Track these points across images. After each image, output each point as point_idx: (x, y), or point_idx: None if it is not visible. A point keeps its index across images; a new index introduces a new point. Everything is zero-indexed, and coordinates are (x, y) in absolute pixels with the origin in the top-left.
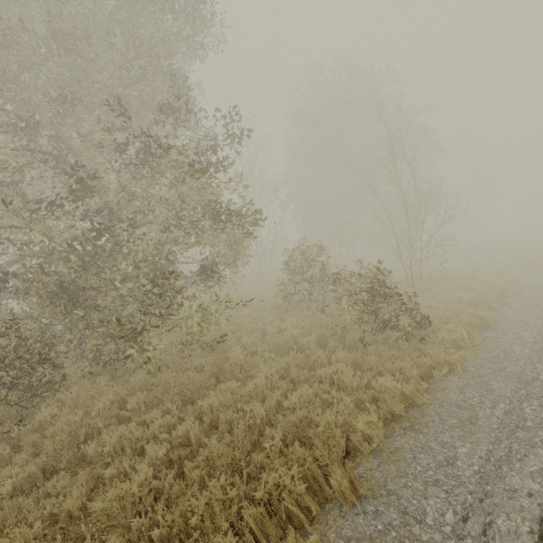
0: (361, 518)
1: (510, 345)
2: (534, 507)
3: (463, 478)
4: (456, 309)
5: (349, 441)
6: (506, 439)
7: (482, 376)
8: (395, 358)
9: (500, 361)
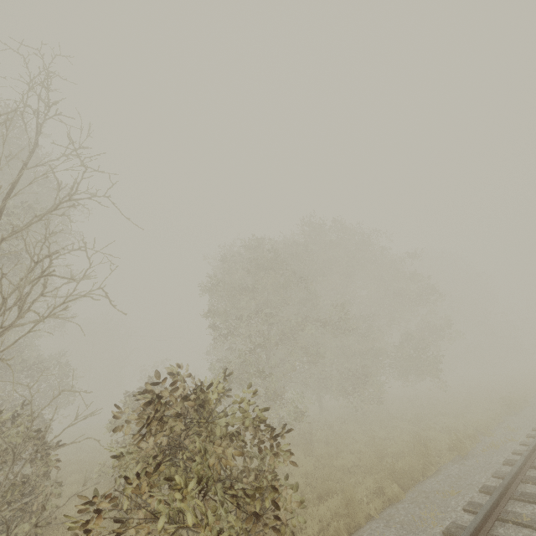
0: None
1: None
2: None
3: None
4: None
5: None
6: None
7: None
8: None
9: None
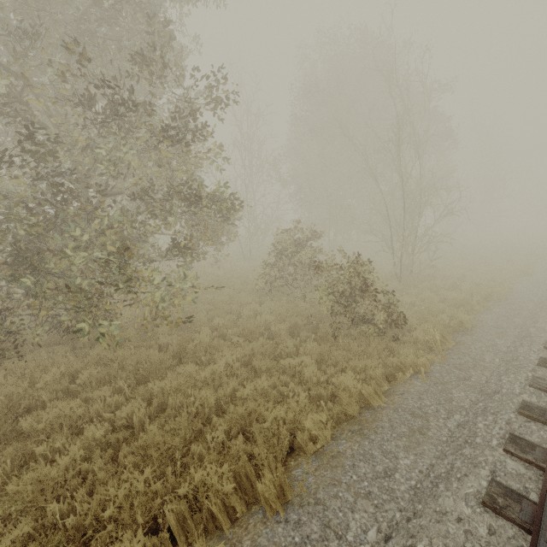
0: (281, 527)
1: (481, 353)
2: (459, 534)
3: (397, 492)
4: (437, 309)
5: (295, 439)
6: (451, 454)
7: (445, 383)
8: (364, 355)
9: (467, 369)
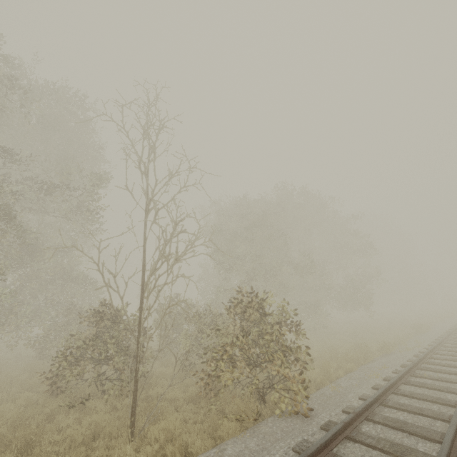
0: None
1: None
2: None
3: None
4: None
5: None
6: None
7: None
8: None
9: None
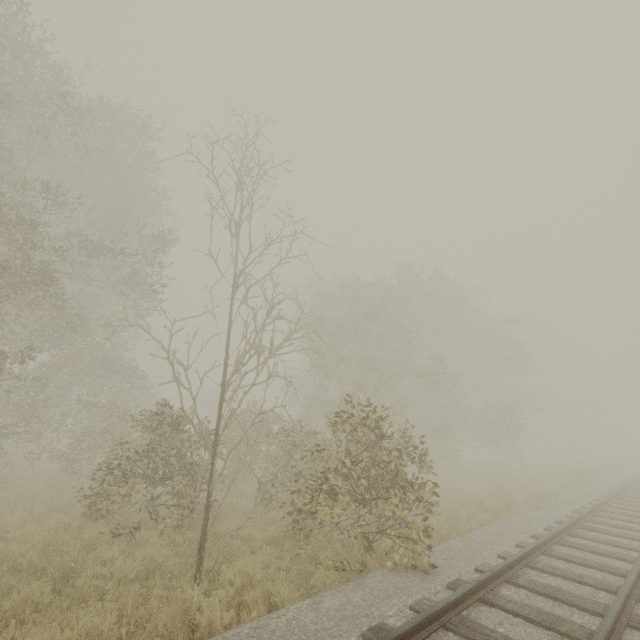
0: None
1: None
2: None
3: None
4: None
5: None
6: None
7: None
8: None
9: None
